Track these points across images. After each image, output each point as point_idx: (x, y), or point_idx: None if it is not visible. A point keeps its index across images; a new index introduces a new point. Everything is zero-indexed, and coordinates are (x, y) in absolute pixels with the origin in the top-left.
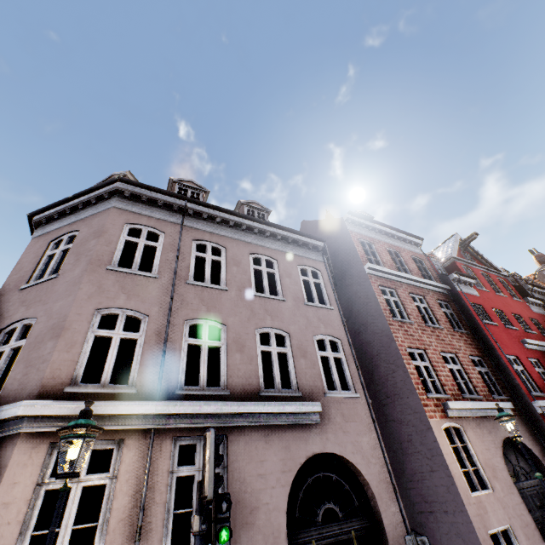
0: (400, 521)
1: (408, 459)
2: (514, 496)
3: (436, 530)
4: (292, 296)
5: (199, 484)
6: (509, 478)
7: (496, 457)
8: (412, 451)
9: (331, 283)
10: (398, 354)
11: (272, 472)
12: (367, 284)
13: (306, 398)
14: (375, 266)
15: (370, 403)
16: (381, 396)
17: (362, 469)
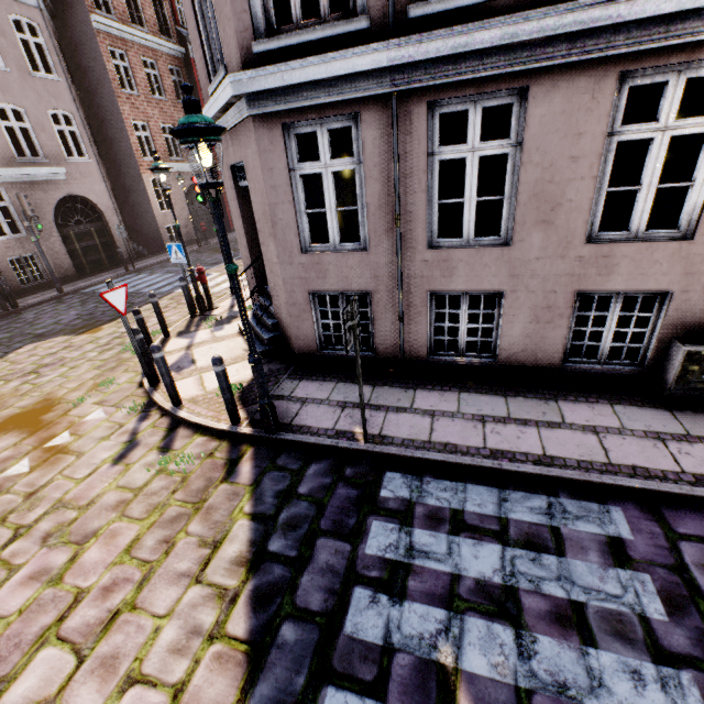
0: (119, 224)
1: (129, 195)
2: (186, 212)
3: (142, 228)
4: (16, 66)
5: (22, 212)
6: (186, 204)
7: (182, 195)
8: (132, 191)
9: (55, 46)
10: (124, 127)
11: (41, 205)
12: (95, 43)
13: (53, 163)
14: (104, 19)
15: (101, 166)
16: (112, 154)
17: (97, 203)
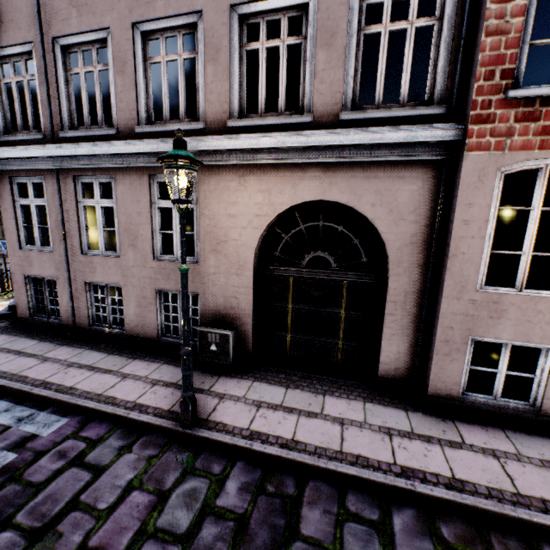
0: None
1: None
2: None
3: None
4: None
5: None
6: None
7: None
8: None
9: None
10: None
11: None
12: None
13: None
14: None
15: None
16: None
17: None
